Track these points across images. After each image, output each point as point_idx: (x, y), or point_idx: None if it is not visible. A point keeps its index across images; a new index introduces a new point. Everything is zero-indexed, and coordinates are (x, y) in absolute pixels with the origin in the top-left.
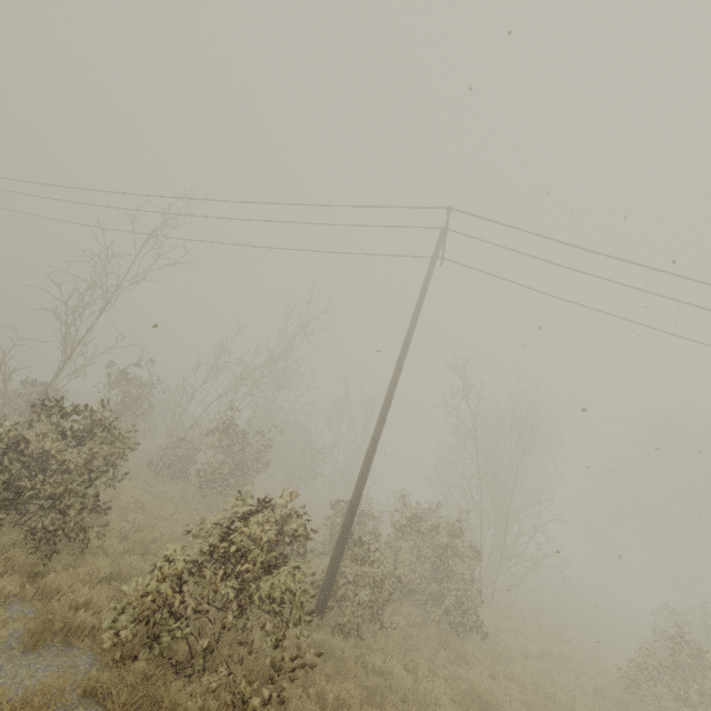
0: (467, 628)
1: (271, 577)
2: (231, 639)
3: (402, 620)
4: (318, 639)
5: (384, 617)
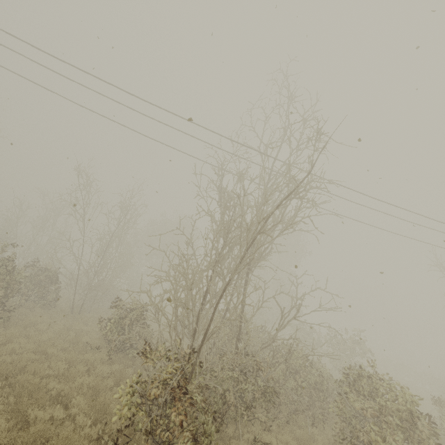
0: None
1: None
2: None
3: None
4: None
5: None
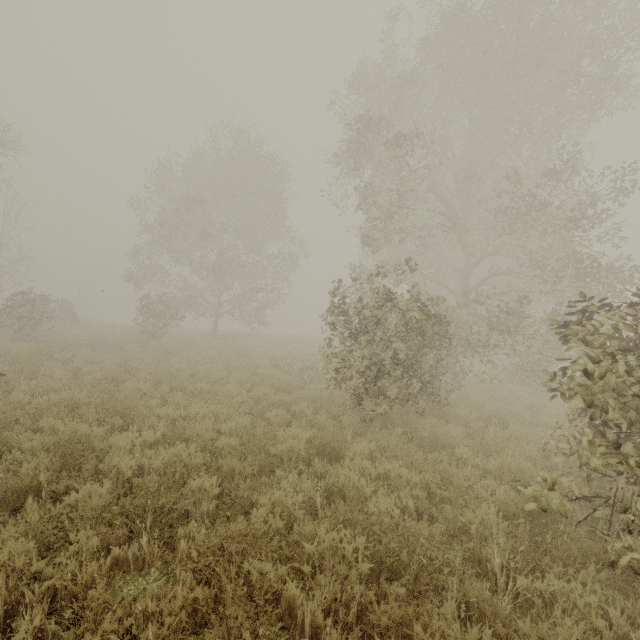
0: None
1: None
2: None
3: None
4: None
5: None
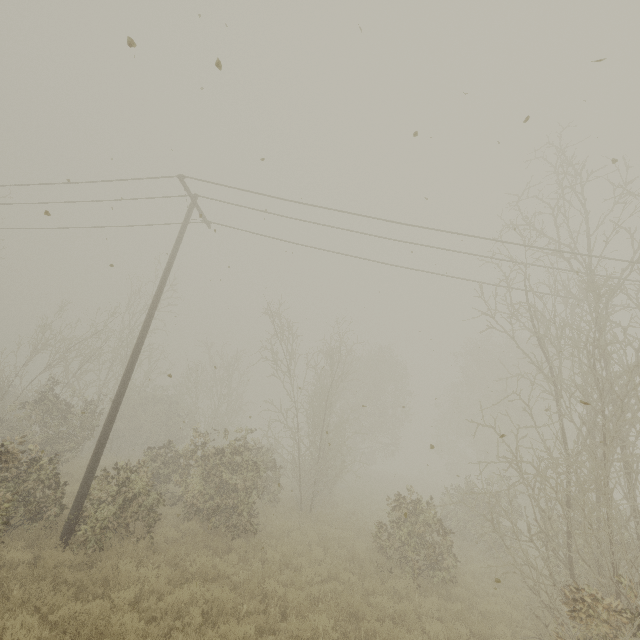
0: (241, 529)
1: None
2: None
3: (176, 533)
4: (43, 556)
5: (157, 534)
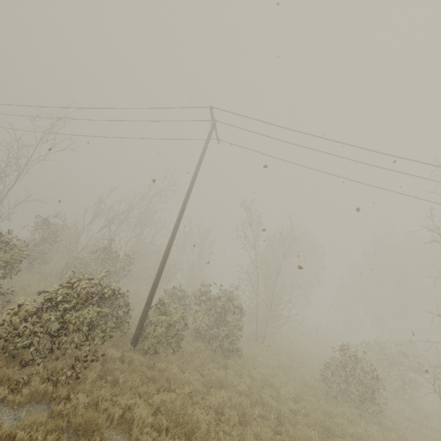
0: (231, 352)
1: (77, 313)
2: (69, 354)
3: (192, 349)
4: (126, 355)
5: (181, 347)
